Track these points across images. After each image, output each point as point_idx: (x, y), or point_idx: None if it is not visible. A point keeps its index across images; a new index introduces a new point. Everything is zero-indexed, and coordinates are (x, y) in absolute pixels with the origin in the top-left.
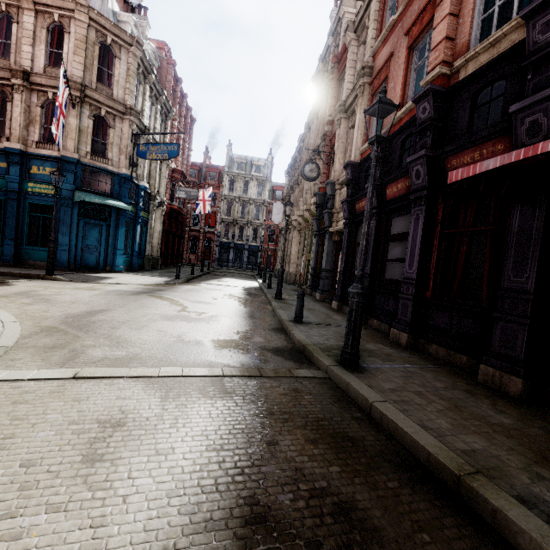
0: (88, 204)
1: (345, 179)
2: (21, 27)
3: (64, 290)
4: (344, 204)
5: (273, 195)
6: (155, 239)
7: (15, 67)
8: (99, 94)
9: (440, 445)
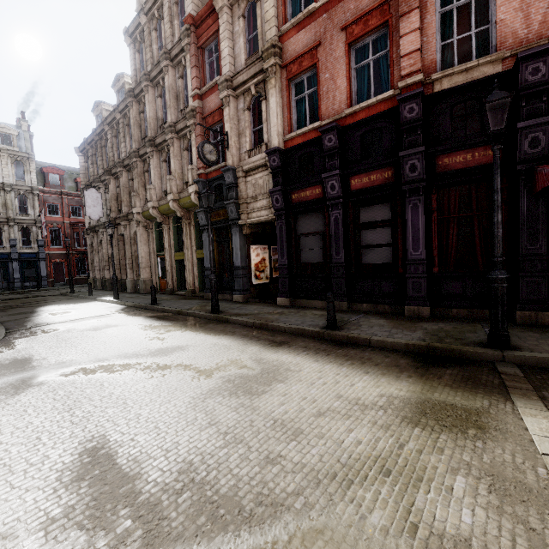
0: None
1: (258, 166)
2: None
3: None
4: (275, 193)
5: (45, 180)
6: None
7: None
8: None
9: None
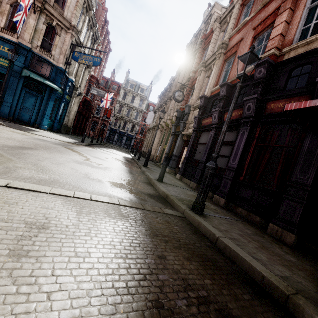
0: (31, 80)
1: (198, 105)
2: None
3: (2, 130)
4: (195, 119)
5: (148, 108)
6: (72, 115)
7: None
8: (54, 10)
9: (268, 271)
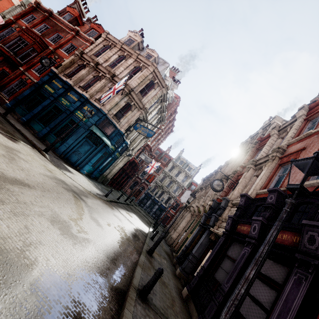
0: (95, 133)
1: (238, 203)
2: (126, 62)
3: (34, 161)
4: (230, 218)
5: (190, 186)
6: (115, 169)
7: (112, 71)
8: (136, 96)
9: None
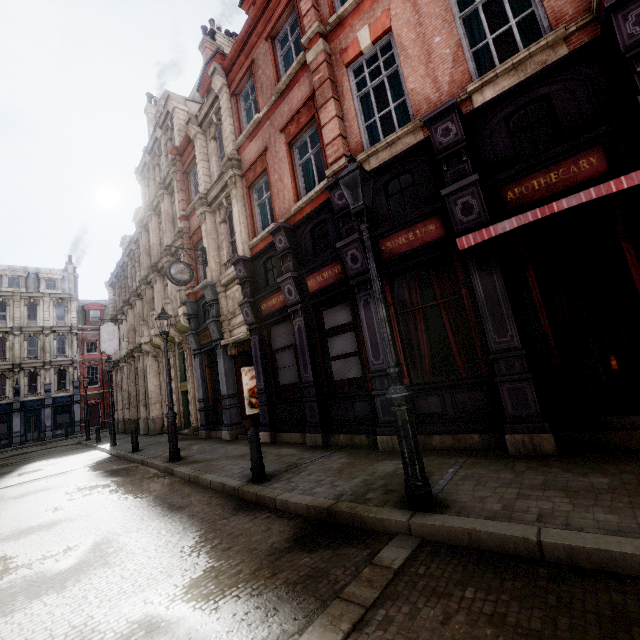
0: None
1: (232, 278)
2: None
3: None
4: (244, 306)
5: (86, 317)
6: None
7: None
8: None
9: None
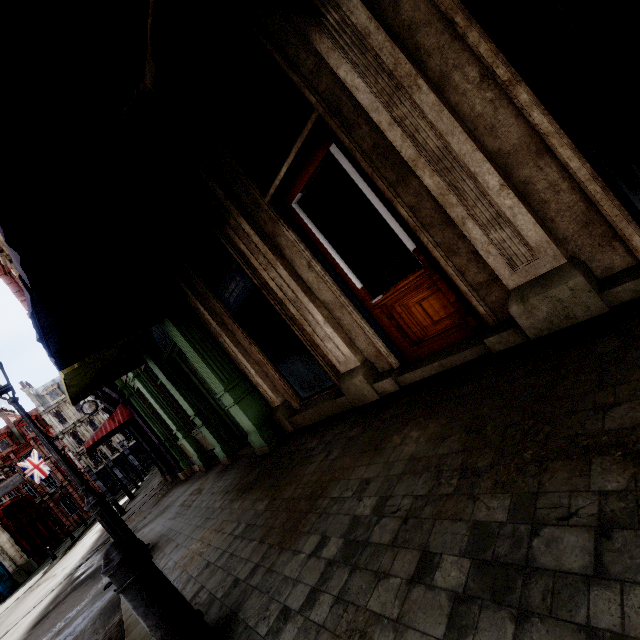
0: None
1: None
2: None
3: None
4: None
5: None
6: (10, 549)
7: None
8: None
9: None
